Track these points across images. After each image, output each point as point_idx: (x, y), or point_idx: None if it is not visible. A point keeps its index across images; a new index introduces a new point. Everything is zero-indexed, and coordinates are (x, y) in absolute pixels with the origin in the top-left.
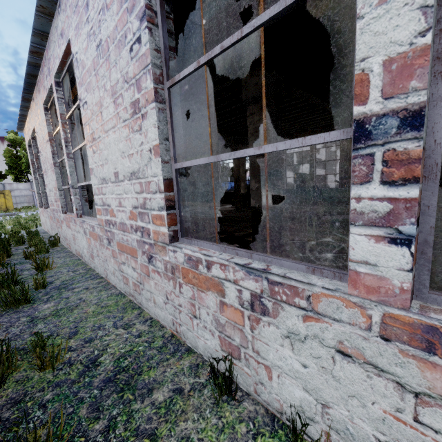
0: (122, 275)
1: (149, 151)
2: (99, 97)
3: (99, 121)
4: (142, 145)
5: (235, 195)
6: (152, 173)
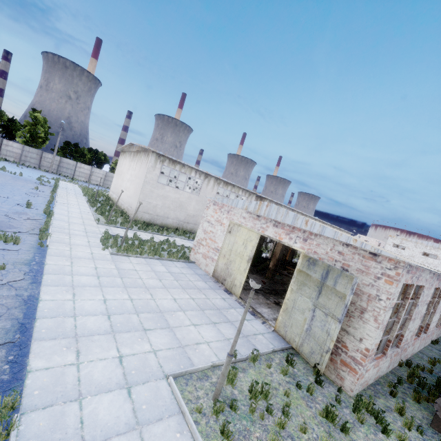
0: (425, 343)
1: (438, 318)
2: (440, 306)
3: (438, 310)
4: (438, 317)
5: (273, 270)
6: (437, 321)
